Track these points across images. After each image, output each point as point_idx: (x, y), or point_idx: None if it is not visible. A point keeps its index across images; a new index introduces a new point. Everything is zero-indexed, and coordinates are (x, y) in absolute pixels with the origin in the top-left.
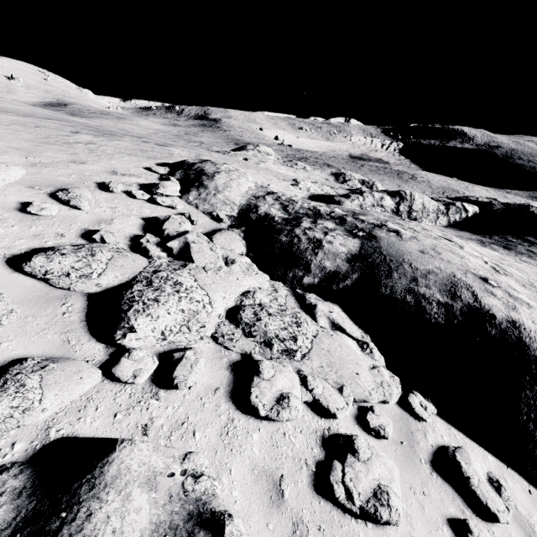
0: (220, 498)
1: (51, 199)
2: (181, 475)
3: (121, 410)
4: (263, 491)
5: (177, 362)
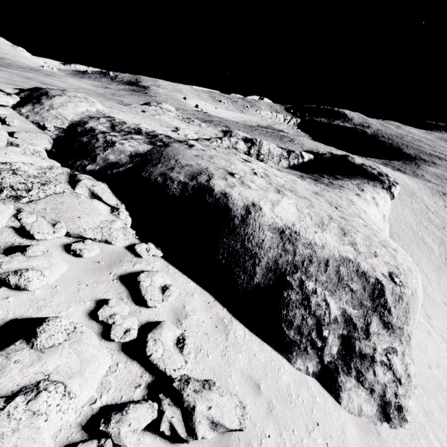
0: None
1: None
2: None
3: None
4: None
5: None
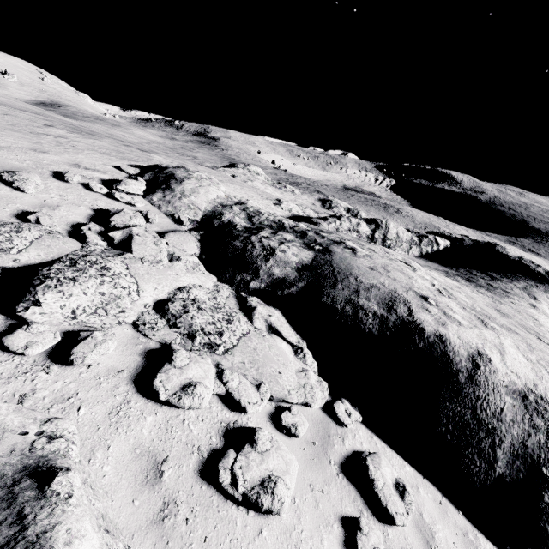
0: (71, 460)
1: None
2: (36, 435)
3: (1, 378)
4: (139, 469)
5: (81, 341)
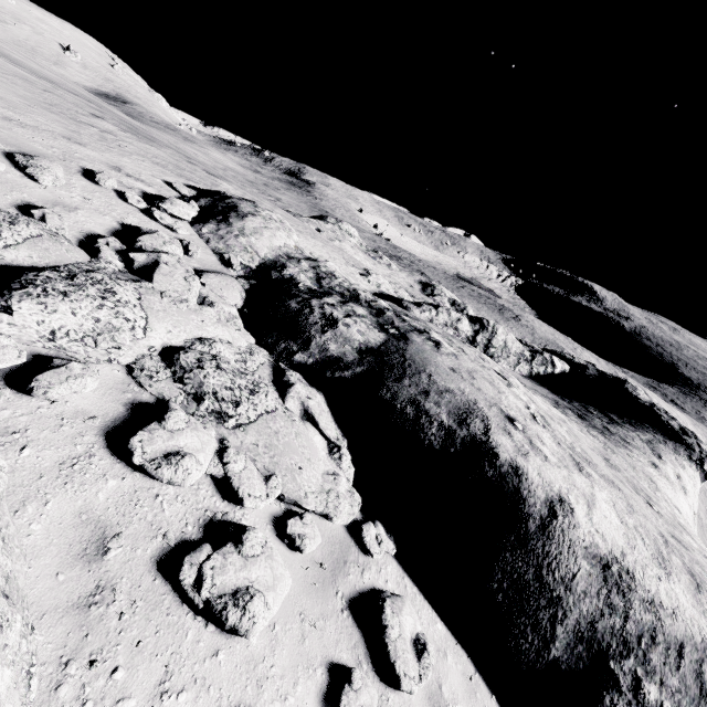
0: None
1: (5, 158)
2: None
3: None
4: (79, 539)
5: (52, 369)
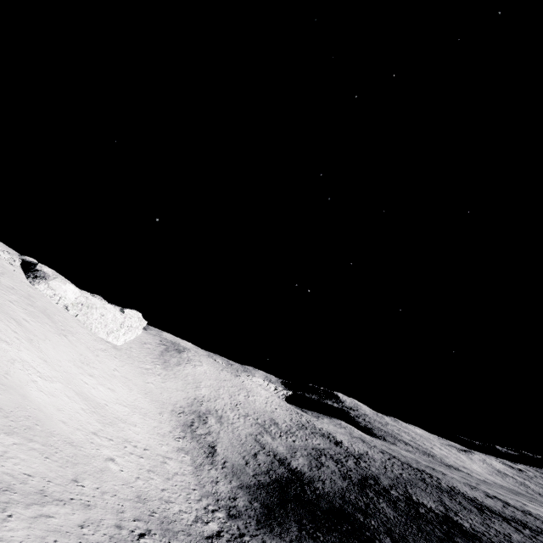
0: None
1: None
2: None
3: None
4: None
5: None
